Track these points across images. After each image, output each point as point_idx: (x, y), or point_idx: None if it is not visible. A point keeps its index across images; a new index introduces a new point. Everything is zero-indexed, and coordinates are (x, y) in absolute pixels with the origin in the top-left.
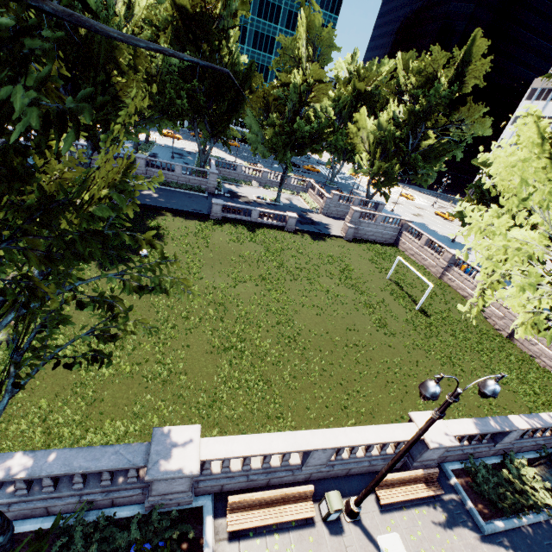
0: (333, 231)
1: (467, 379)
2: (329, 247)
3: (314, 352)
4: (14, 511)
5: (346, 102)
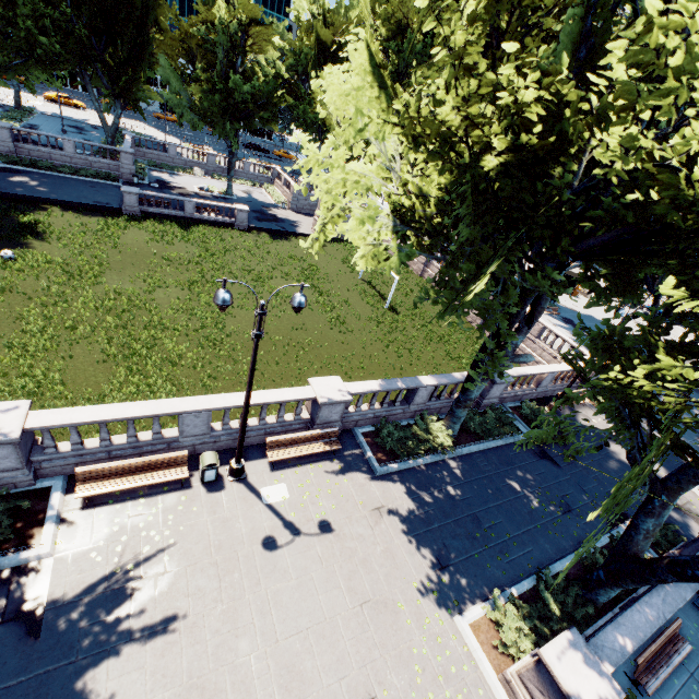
0: (301, 229)
1: (421, 367)
2: (293, 247)
3: (246, 353)
4: None
5: (311, 58)
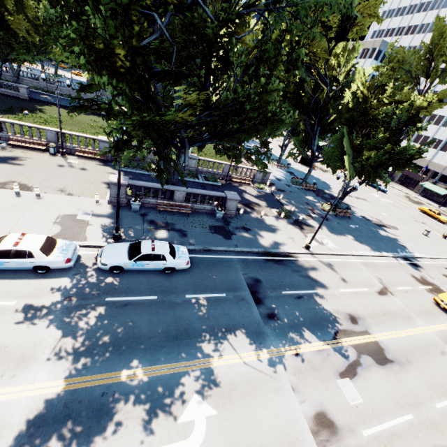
0: None
1: None
2: None
3: None
4: None
5: None
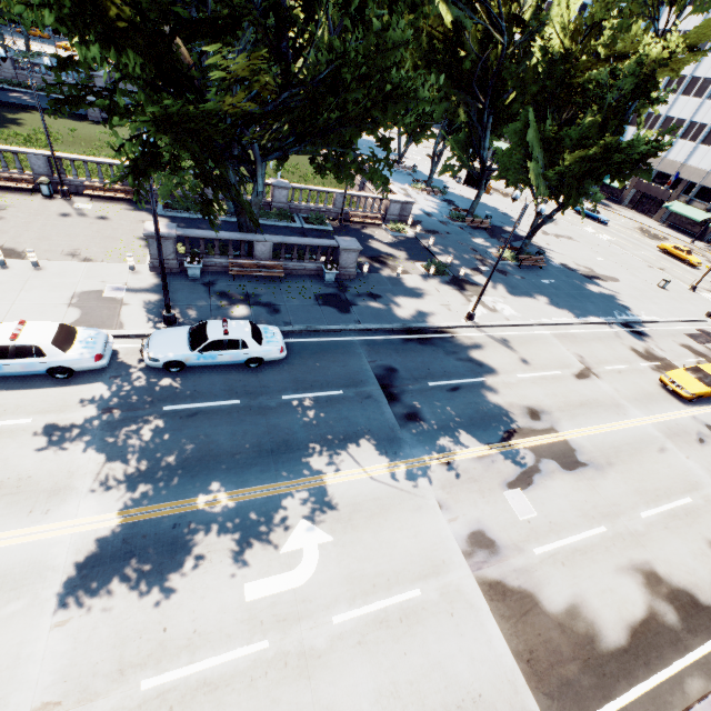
0: None
1: None
2: None
3: None
4: None
5: None
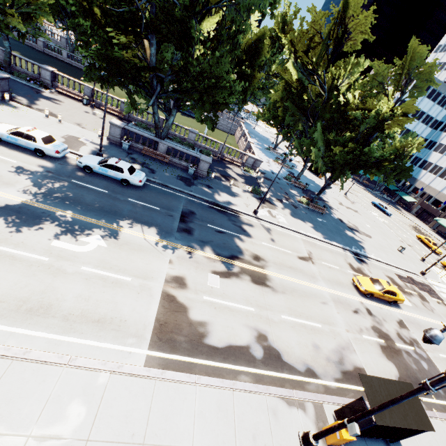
0: None
1: None
2: (187, 119)
3: None
4: (12, 68)
5: None
